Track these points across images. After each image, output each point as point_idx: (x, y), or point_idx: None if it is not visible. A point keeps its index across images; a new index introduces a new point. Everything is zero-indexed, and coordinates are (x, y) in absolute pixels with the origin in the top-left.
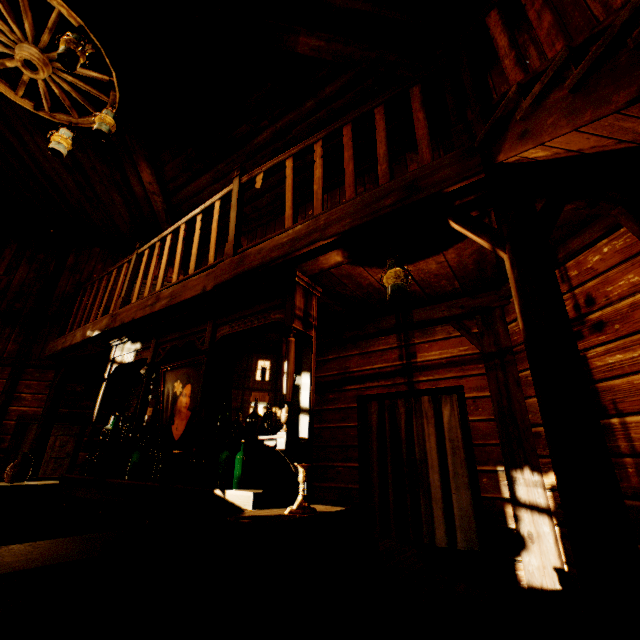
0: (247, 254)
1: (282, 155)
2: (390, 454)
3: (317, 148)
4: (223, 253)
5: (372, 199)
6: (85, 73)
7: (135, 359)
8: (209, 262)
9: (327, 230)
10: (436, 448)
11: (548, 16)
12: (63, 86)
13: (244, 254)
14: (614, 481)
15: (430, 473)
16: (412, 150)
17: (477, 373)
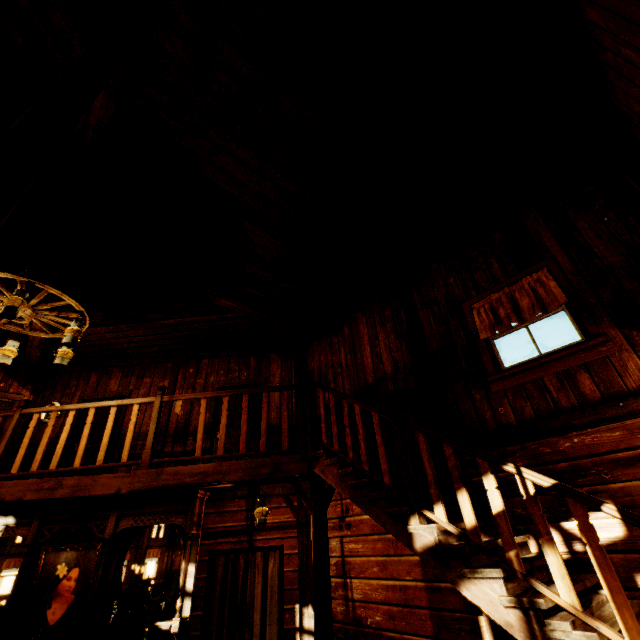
0: (164, 471)
1: (199, 394)
2: (229, 600)
3: (225, 401)
4: (90, 378)
5: (256, 465)
6: (62, 321)
7: (4, 535)
8: (122, 460)
9: (227, 475)
10: (261, 593)
11: (336, 428)
12: (34, 320)
13: (162, 470)
14: (332, 637)
15: (255, 614)
16: (276, 352)
17: (293, 535)
